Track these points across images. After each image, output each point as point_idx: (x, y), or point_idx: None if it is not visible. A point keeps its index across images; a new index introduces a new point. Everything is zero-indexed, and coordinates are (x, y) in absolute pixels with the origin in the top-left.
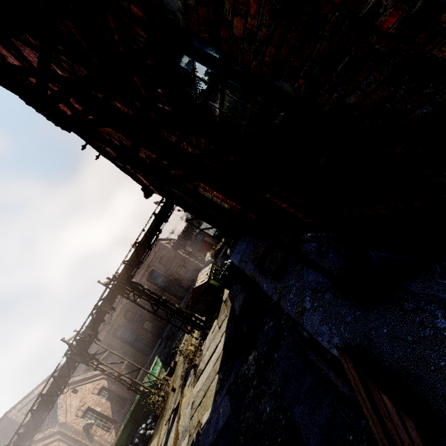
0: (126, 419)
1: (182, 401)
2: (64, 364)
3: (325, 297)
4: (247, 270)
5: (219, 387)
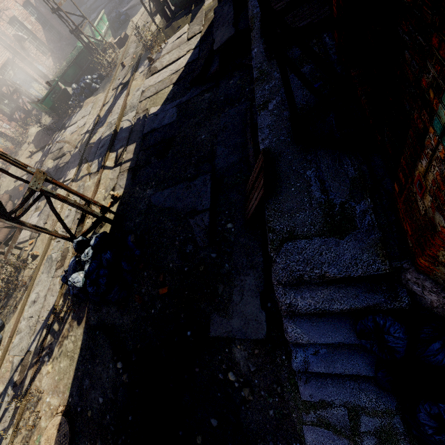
0: (68, 59)
1: (132, 83)
2: None
3: (284, 113)
4: (252, 3)
5: (171, 97)
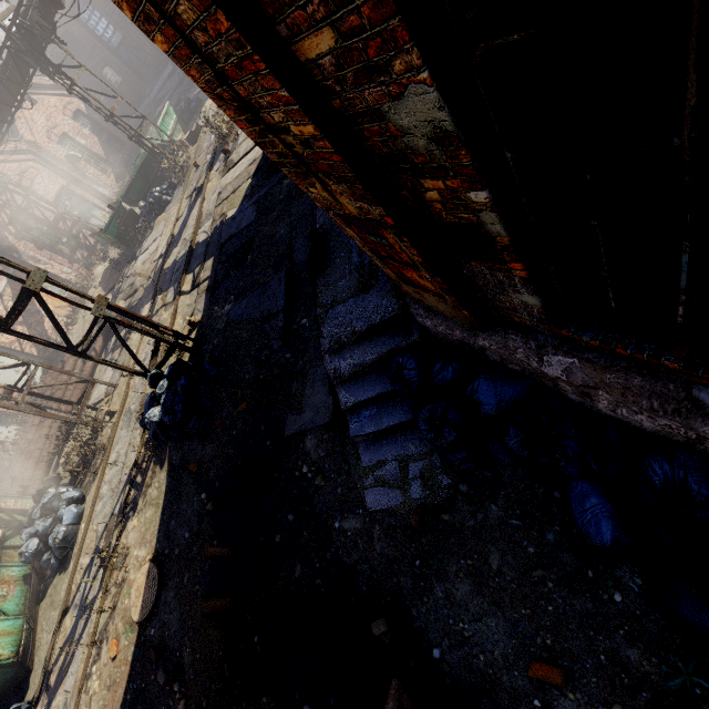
0: (132, 172)
1: (207, 186)
2: (7, 61)
3: None
4: None
5: (249, 193)
